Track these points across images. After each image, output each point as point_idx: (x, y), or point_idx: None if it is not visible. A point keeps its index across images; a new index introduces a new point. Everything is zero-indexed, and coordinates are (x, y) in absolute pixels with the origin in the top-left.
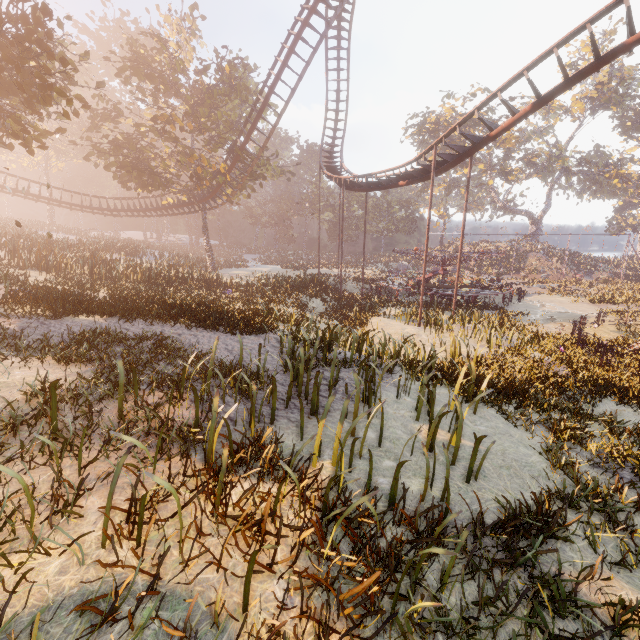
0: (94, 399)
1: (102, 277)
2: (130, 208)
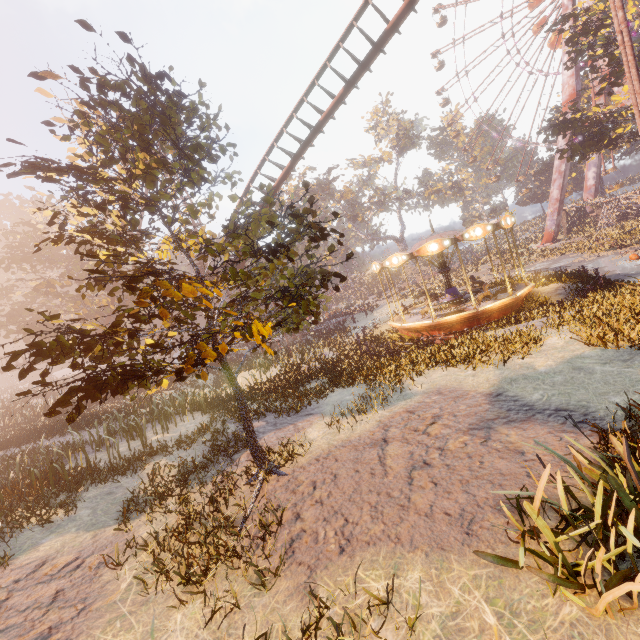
0: None
1: (14, 424)
2: None
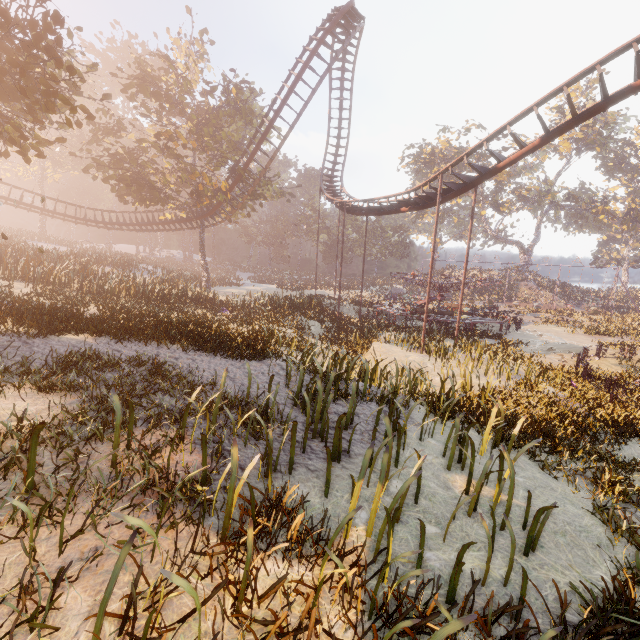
0: (81, 441)
1: (93, 291)
2: (125, 222)
